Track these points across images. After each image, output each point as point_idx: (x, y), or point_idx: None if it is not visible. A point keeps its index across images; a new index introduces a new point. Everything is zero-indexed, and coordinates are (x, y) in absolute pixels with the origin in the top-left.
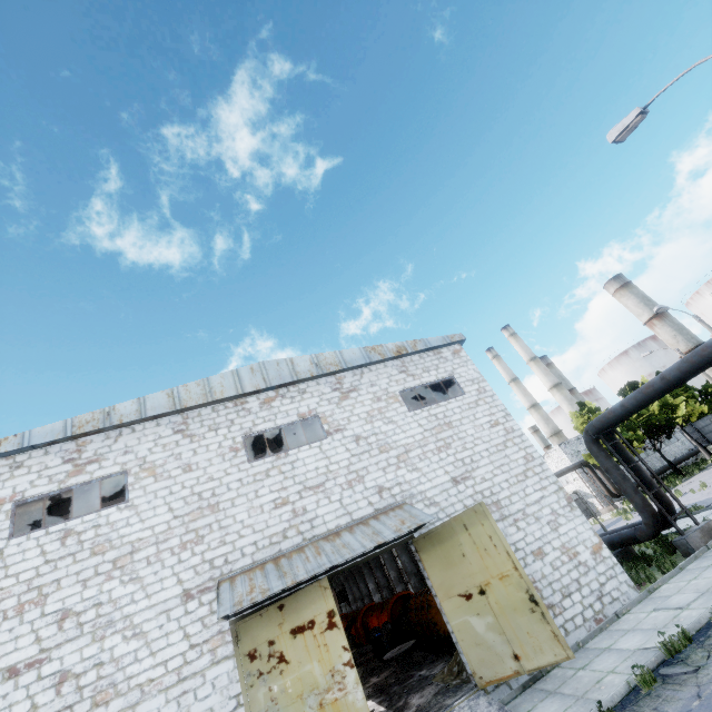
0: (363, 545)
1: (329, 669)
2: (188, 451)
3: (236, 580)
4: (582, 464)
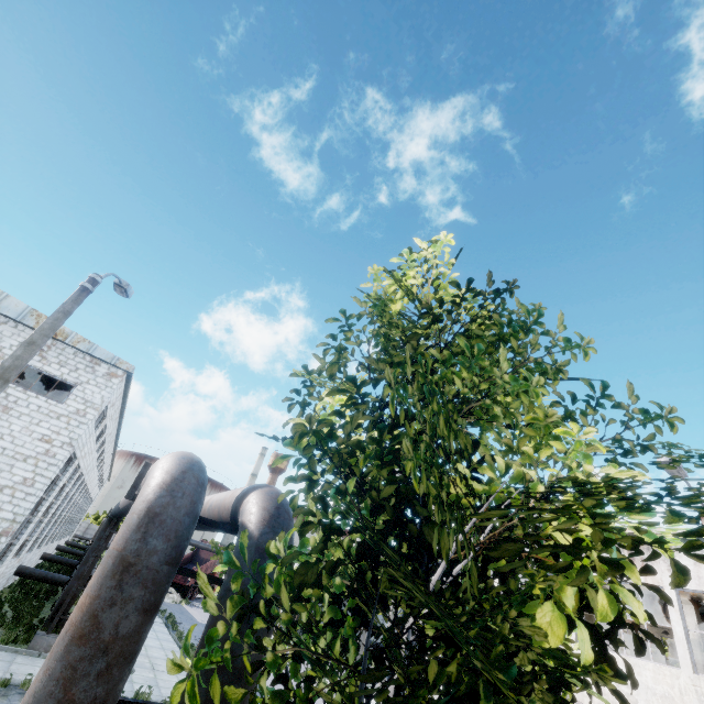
0: None
1: None
2: None
3: None
4: None
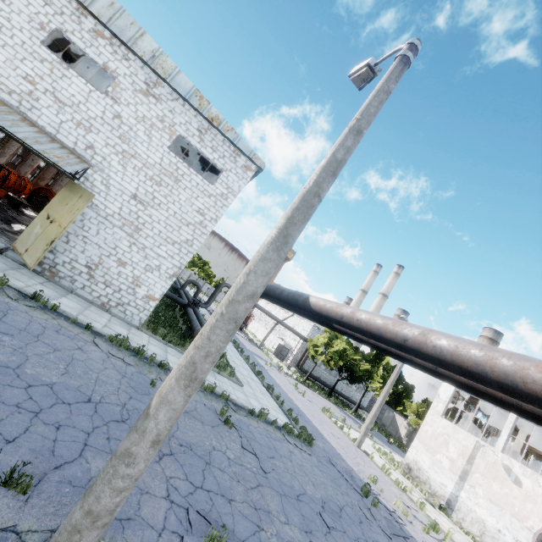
0: (17, 132)
1: None
2: None
3: None
4: (306, 340)
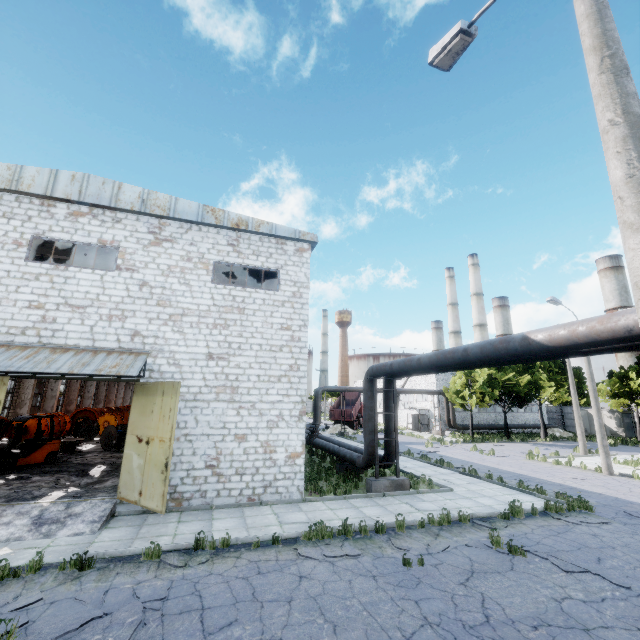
0: (59, 368)
1: None
2: None
3: None
4: (440, 393)
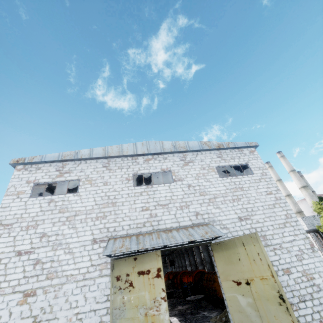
0: (182, 239)
1: (153, 297)
2: (107, 176)
3: (117, 240)
4: (314, 230)
